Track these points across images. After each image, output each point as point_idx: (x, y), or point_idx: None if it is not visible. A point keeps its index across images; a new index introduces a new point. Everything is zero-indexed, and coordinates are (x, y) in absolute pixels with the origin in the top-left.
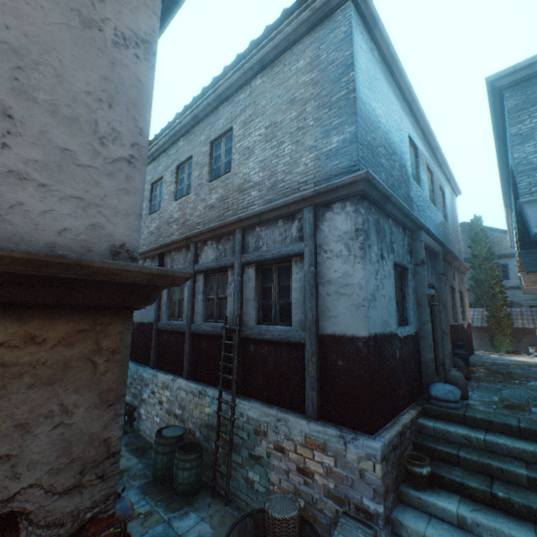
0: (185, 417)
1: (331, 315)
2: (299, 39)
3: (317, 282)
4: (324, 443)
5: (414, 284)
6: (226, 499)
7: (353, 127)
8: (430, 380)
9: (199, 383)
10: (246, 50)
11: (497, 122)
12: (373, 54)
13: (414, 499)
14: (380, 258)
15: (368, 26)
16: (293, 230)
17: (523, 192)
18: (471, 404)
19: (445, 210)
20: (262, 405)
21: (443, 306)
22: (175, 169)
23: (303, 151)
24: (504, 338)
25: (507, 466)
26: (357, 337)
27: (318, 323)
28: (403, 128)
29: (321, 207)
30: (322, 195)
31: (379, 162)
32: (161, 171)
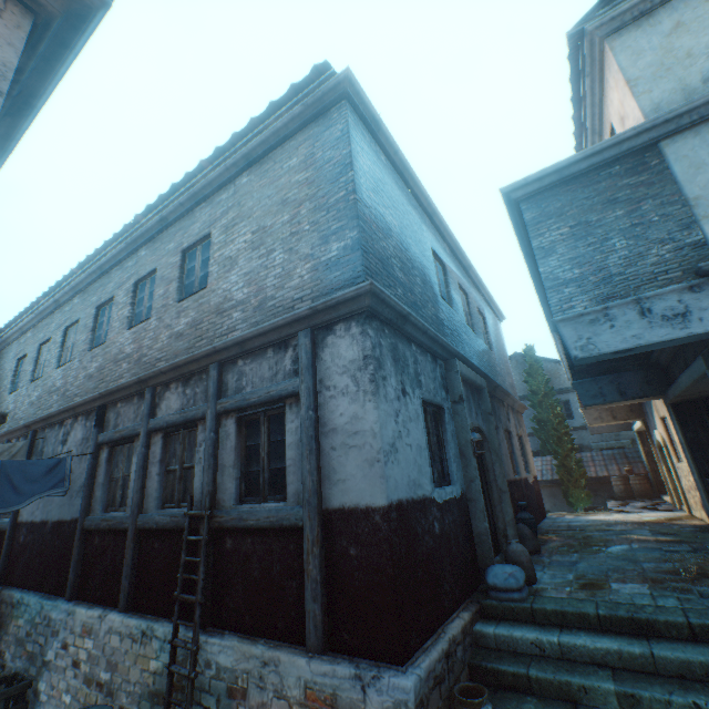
0: (115, 685)
1: (338, 478)
2: (291, 135)
3: (319, 432)
4: (333, 694)
5: (454, 427)
6: None
7: (355, 232)
8: (487, 561)
9: (144, 615)
10: (227, 143)
11: (522, 237)
12: (380, 157)
13: None
14: (402, 393)
15: (371, 128)
16: (286, 361)
17: (556, 310)
18: (541, 590)
19: (488, 336)
20: (241, 641)
21: (496, 455)
22: (133, 285)
23: (298, 260)
24: (579, 492)
25: (590, 682)
26: (373, 508)
27: (321, 492)
28: (424, 241)
29: (322, 330)
30: (321, 314)
31: (394, 275)
32: (112, 289)
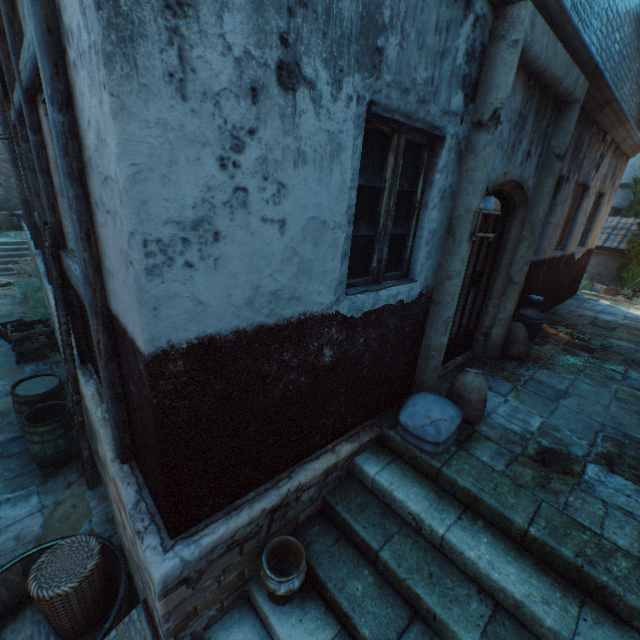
0: None
1: (108, 267)
2: None
3: (82, 160)
4: (124, 505)
5: (455, 180)
6: (88, 484)
7: None
8: (426, 378)
9: (70, 324)
10: None
11: None
12: None
13: (261, 610)
14: (276, 78)
15: None
16: None
17: None
18: (475, 440)
19: None
20: (92, 396)
21: (530, 231)
22: None
23: None
24: None
25: (445, 620)
26: (137, 347)
27: (103, 281)
28: None
29: None
30: None
31: None
32: None
